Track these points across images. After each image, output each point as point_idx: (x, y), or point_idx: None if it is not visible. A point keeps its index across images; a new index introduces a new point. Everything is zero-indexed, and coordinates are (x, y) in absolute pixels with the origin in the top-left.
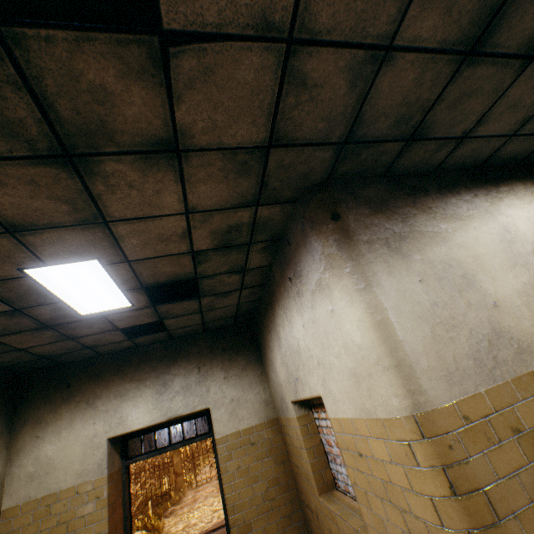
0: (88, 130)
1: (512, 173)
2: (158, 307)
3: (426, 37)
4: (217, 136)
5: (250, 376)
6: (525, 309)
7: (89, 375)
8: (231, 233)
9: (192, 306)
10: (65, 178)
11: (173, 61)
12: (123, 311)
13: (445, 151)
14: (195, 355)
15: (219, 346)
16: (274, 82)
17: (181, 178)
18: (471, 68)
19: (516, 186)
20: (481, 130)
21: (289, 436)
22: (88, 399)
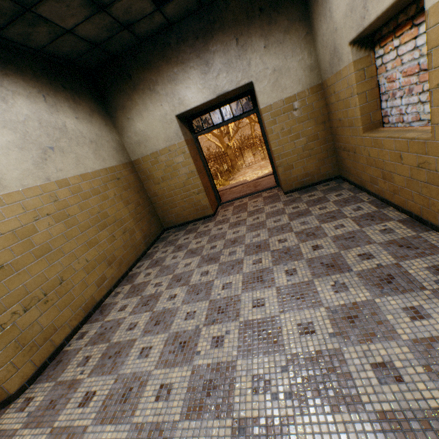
0: None
1: None
2: None
3: None
4: None
5: (293, 41)
6: None
7: (140, 65)
8: None
9: None
10: None
11: None
12: None
13: None
14: (230, 25)
15: (255, 7)
16: None
17: None
18: None
19: None
20: None
21: (334, 95)
22: (149, 87)
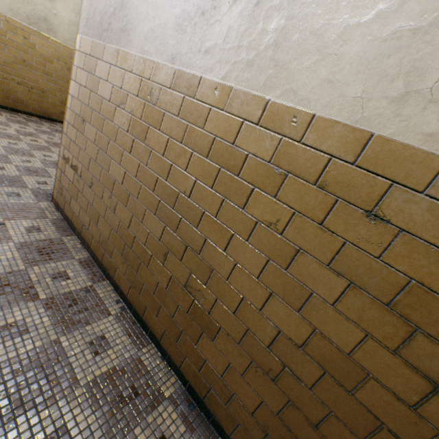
0: None
1: None
2: None
3: None
4: None
5: None
6: None
7: None
8: None
9: None
10: None
11: None
12: None
13: None
14: None
15: None
16: None
17: None
18: None
19: None
20: None
21: None
22: None
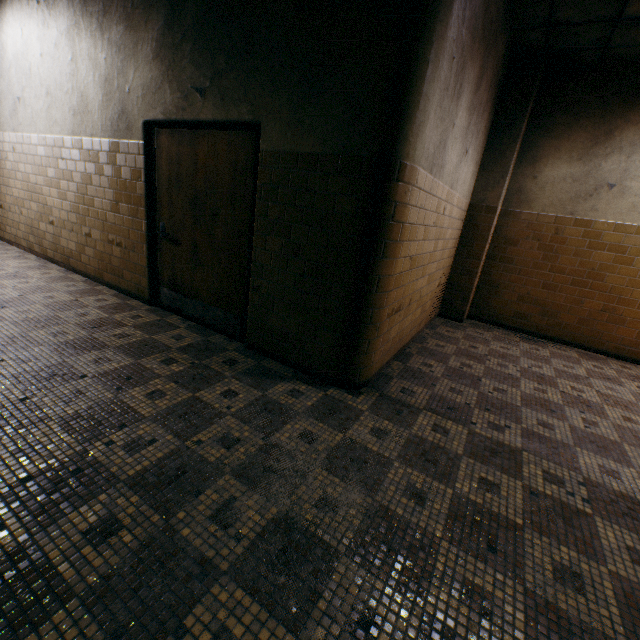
0: None
1: None
2: None
3: None
4: None
5: None
6: (0, 106)
7: None
8: None
9: None
10: None
11: None
12: None
13: None
14: None
15: None
16: None
17: None
18: None
19: None
20: None
21: None
22: None
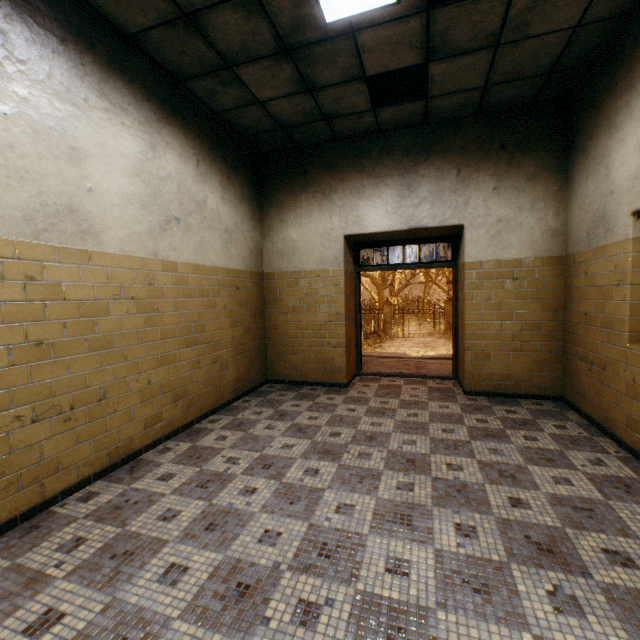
0: None
1: None
2: (433, 16)
3: None
4: None
5: (537, 193)
6: None
7: (324, 164)
8: None
9: (488, 23)
10: None
11: None
12: (379, 22)
13: None
14: (455, 152)
15: (495, 141)
16: None
17: None
18: None
19: None
20: None
21: (585, 276)
22: (324, 191)
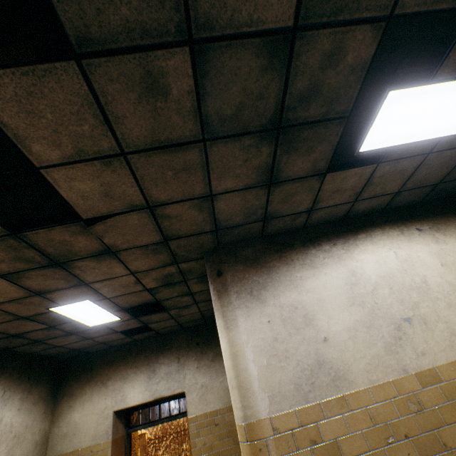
0: (64, 254)
1: (374, 220)
2: (140, 318)
3: (233, 186)
4: (131, 243)
5: (217, 366)
6: (350, 343)
7: (105, 361)
8: (168, 277)
9: (164, 315)
10: (59, 271)
11: (91, 229)
12: (116, 322)
13: (302, 218)
14: (176, 348)
15: (194, 341)
16: (151, 220)
17: (120, 261)
18: (279, 187)
19: (375, 232)
20: (322, 204)
21: None
22: (103, 380)
